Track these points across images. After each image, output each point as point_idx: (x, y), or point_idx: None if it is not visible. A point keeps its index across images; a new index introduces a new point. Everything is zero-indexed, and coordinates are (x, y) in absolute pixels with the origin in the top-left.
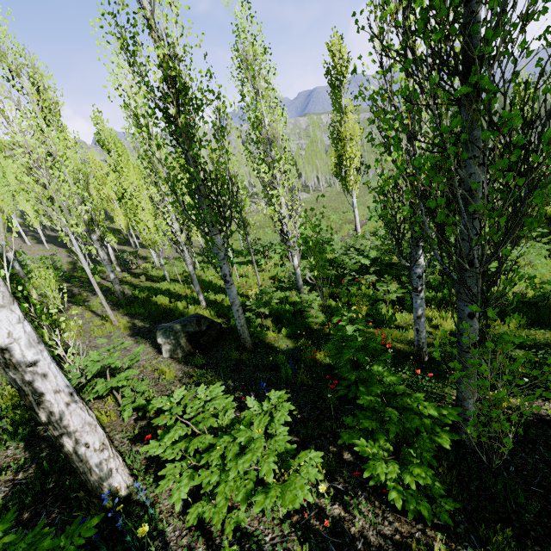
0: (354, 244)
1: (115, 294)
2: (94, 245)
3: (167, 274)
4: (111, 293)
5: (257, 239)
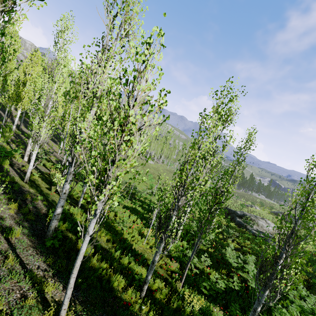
0: (247, 268)
1: (28, 204)
2: (33, 144)
3: (81, 200)
4: (23, 198)
5: (135, 188)
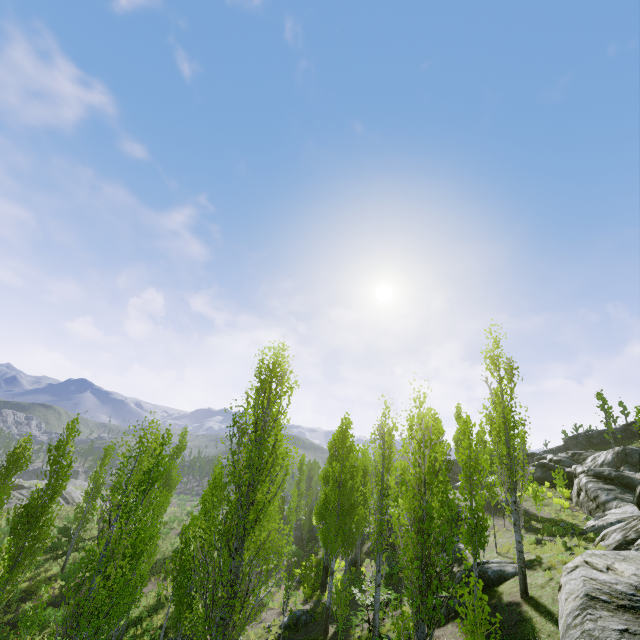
0: None
1: None
2: None
3: None
4: None
5: None
